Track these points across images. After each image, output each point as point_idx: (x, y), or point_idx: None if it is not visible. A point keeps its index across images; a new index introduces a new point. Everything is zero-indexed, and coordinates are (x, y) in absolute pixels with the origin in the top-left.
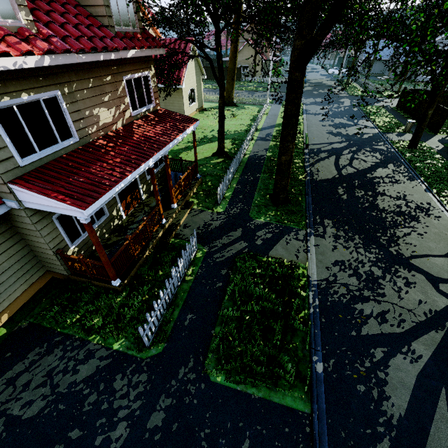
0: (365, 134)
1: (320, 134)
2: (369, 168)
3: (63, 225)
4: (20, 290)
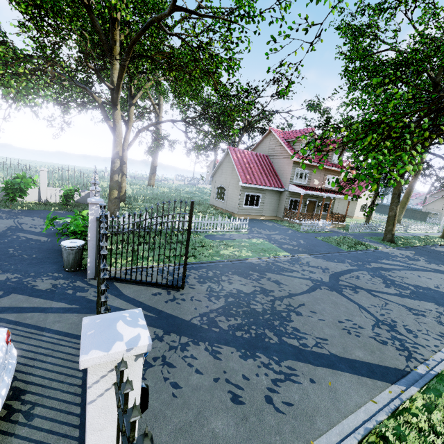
0: None
1: None
2: None
3: (290, 203)
4: (270, 215)
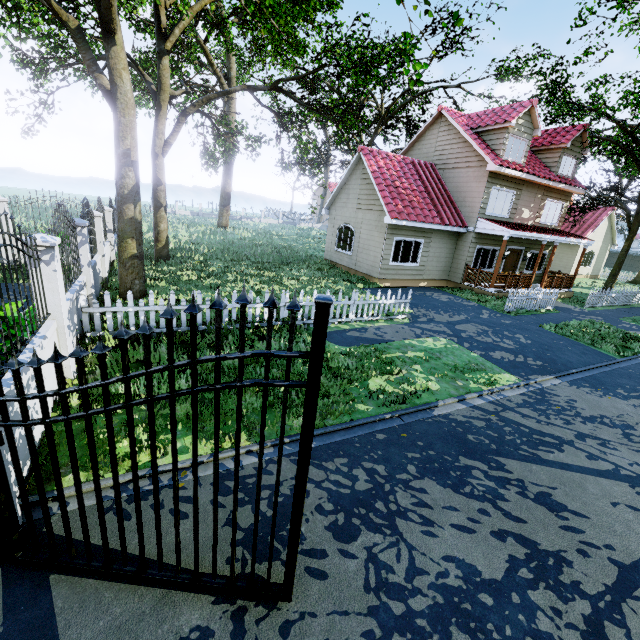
0: None
1: None
2: None
3: (476, 254)
4: (436, 278)
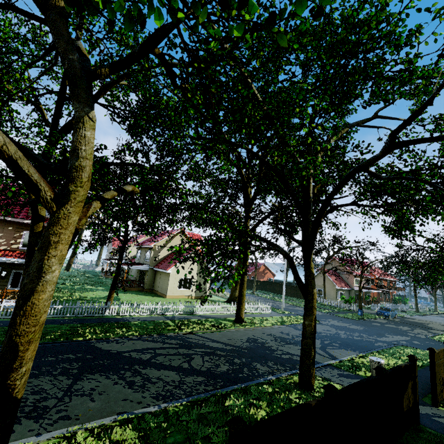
0: (292, 355)
1: (238, 335)
2: (165, 365)
3: None
4: None
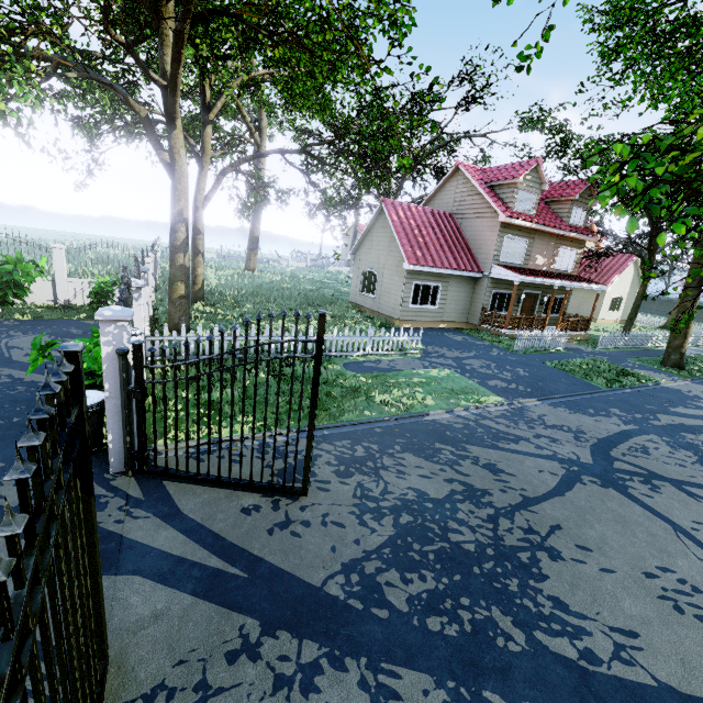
0: None
1: None
2: None
3: (492, 298)
4: (455, 320)
